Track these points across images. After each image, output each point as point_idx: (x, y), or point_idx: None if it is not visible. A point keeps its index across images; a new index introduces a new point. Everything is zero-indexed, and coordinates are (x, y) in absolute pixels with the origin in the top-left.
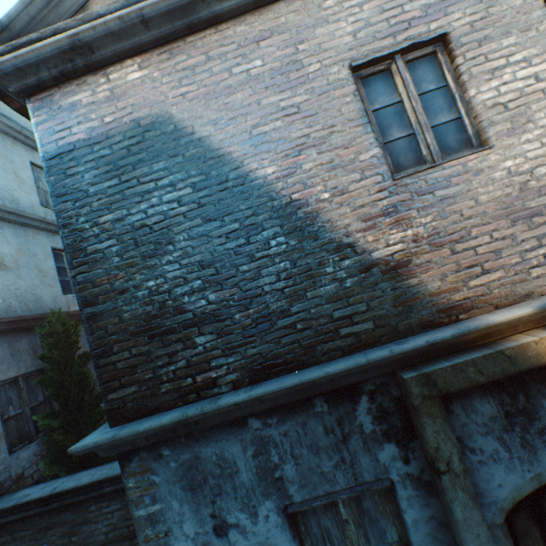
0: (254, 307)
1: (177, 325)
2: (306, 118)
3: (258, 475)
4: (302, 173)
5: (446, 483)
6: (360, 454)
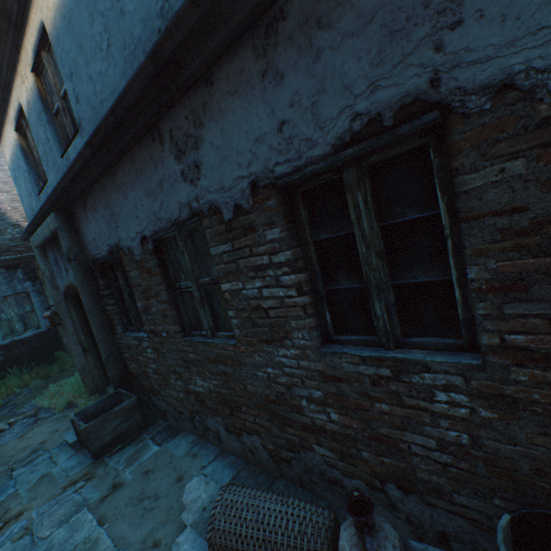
0: None
1: None
2: (4, 183)
3: None
4: (1, 200)
5: (45, 286)
6: (18, 284)
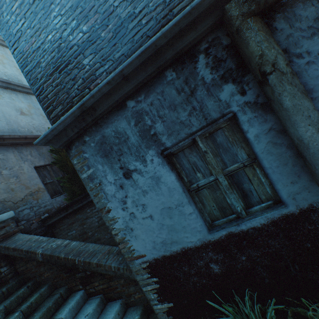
0: (111, 23)
1: (71, 58)
2: None
3: (140, 137)
4: None
5: (273, 82)
6: (206, 100)
